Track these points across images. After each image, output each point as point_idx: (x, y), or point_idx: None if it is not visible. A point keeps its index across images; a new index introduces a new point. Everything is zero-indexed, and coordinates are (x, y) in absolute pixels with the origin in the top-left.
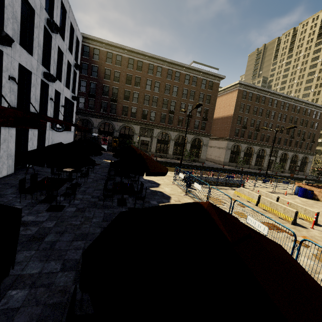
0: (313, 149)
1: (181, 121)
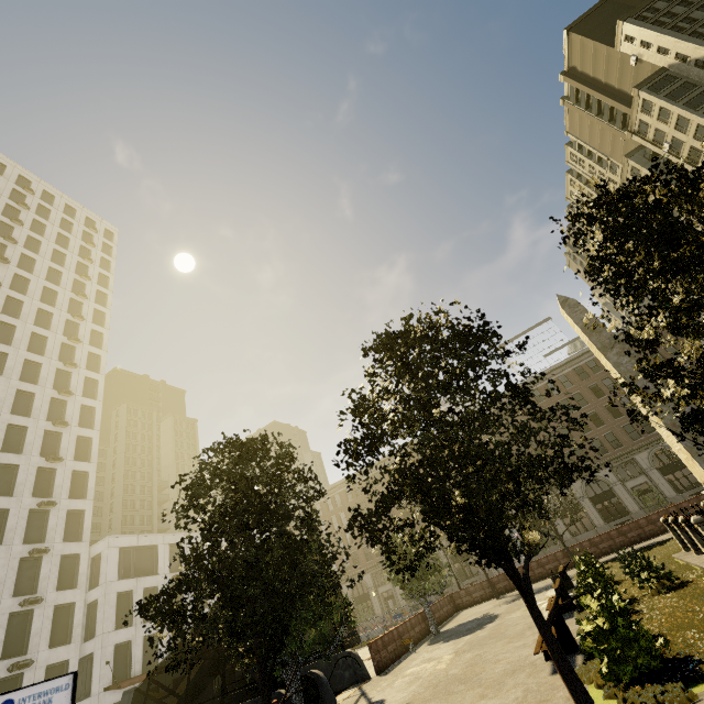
0: None
1: None
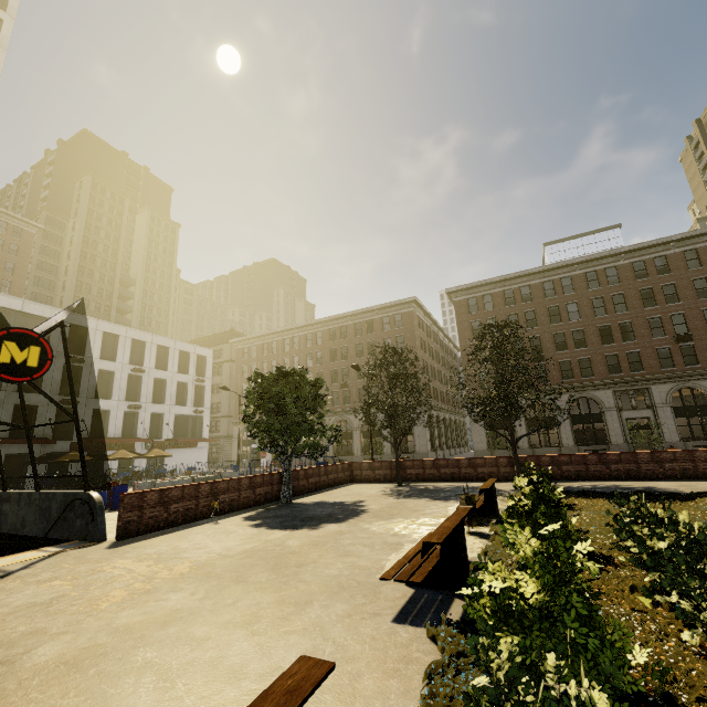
0: None
1: None
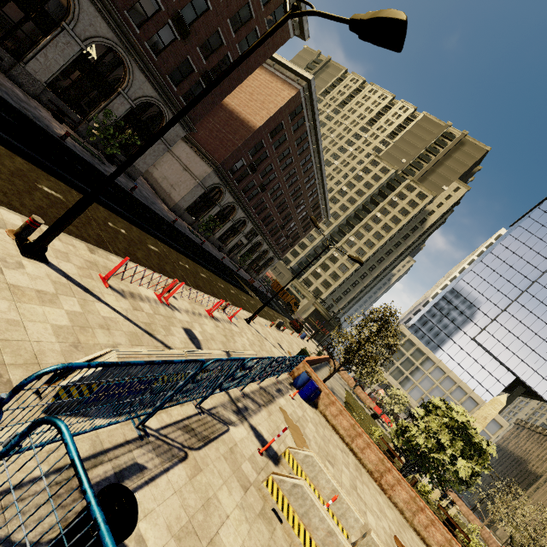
0: (285, 254)
1: (140, 11)
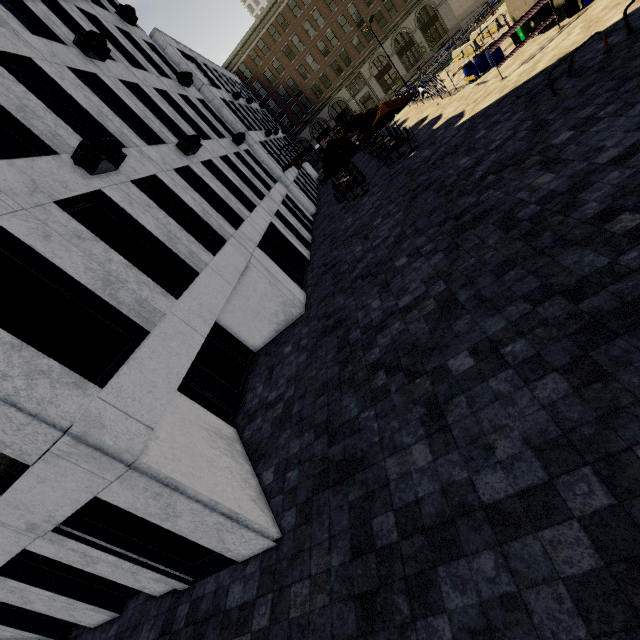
0: None
1: None
